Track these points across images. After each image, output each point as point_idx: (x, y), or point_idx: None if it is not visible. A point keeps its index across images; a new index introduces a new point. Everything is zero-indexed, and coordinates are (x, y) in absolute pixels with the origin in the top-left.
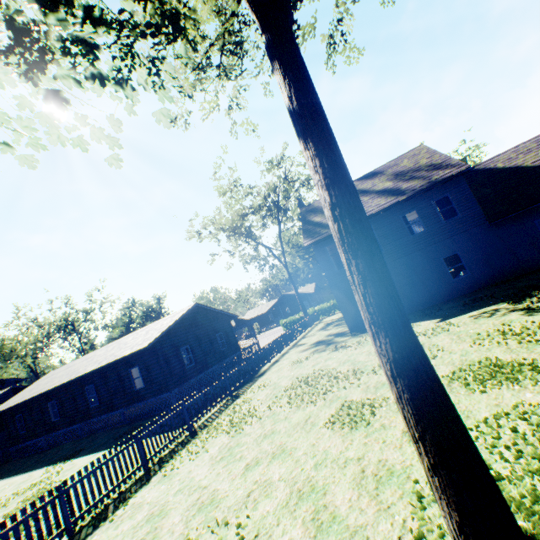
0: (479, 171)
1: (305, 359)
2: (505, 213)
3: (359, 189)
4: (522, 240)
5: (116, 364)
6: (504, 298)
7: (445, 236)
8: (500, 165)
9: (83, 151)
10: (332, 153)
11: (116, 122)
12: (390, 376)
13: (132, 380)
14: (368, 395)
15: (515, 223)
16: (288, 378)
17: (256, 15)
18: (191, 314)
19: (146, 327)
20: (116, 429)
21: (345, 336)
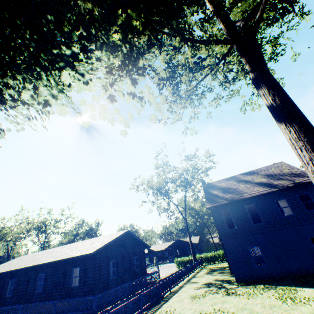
0: None
1: (201, 296)
2: None
3: (243, 179)
4: None
5: (66, 261)
6: None
7: (310, 221)
8: None
9: (112, 125)
10: None
11: (131, 116)
12: None
13: (72, 278)
14: None
15: None
16: (191, 311)
17: (249, 64)
18: (123, 237)
19: (92, 239)
20: None
21: (232, 283)
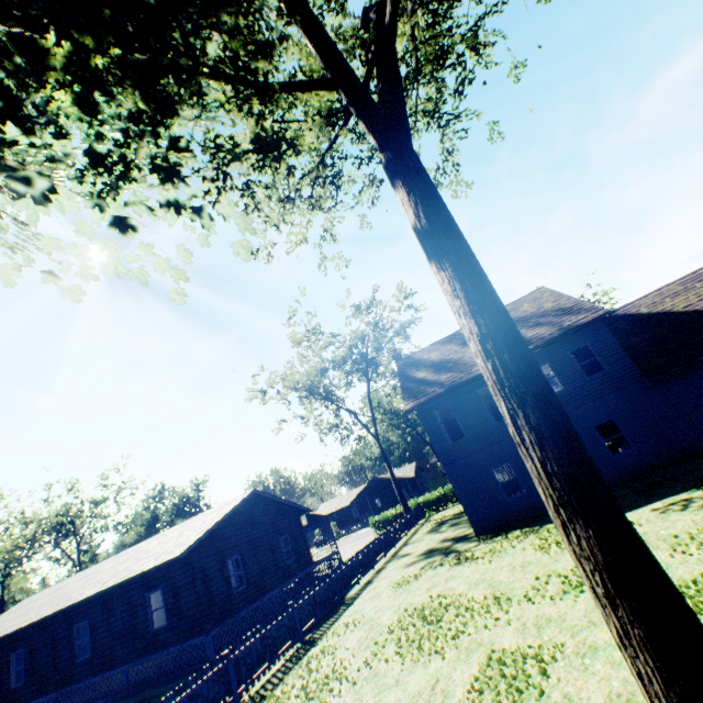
0: (619, 317)
1: (413, 579)
2: (665, 366)
3: None
4: (696, 401)
5: (129, 585)
6: (695, 482)
7: (592, 397)
8: (644, 310)
9: (142, 284)
10: (476, 274)
11: (186, 253)
12: (602, 596)
13: (150, 613)
14: (528, 639)
15: (682, 379)
16: (392, 610)
17: (374, 135)
18: (247, 505)
19: (180, 526)
20: (112, 702)
21: (469, 541)
